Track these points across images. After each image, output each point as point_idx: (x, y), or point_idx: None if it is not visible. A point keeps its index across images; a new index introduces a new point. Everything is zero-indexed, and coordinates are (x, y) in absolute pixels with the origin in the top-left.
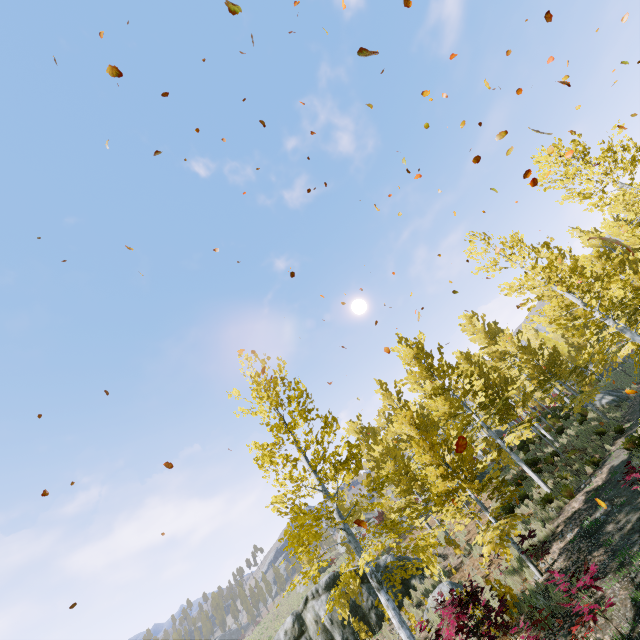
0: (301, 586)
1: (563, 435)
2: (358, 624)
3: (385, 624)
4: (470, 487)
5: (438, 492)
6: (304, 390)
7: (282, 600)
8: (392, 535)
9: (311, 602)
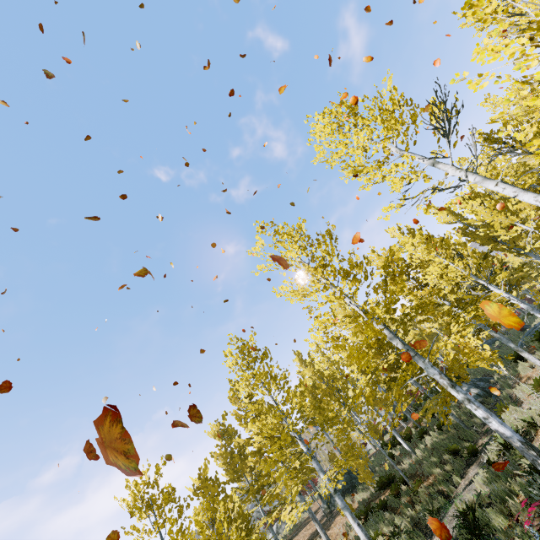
0: None
1: (420, 445)
2: None
3: None
4: None
5: None
6: None
7: None
8: None
9: None
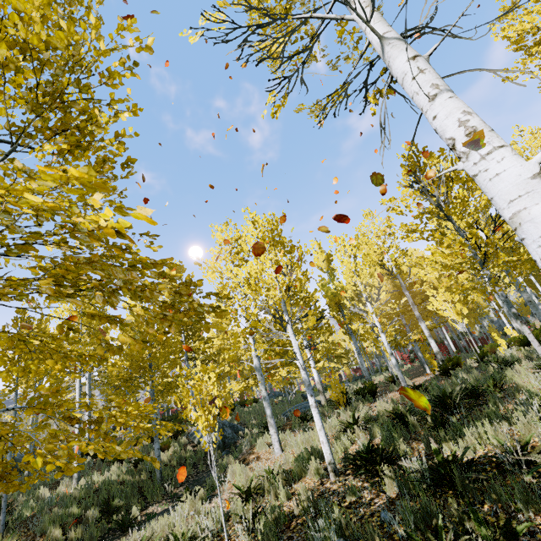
0: None
1: (94, 475)
2: None
3: None
4: None
5: None
6: None
7: None
8: None
9: None
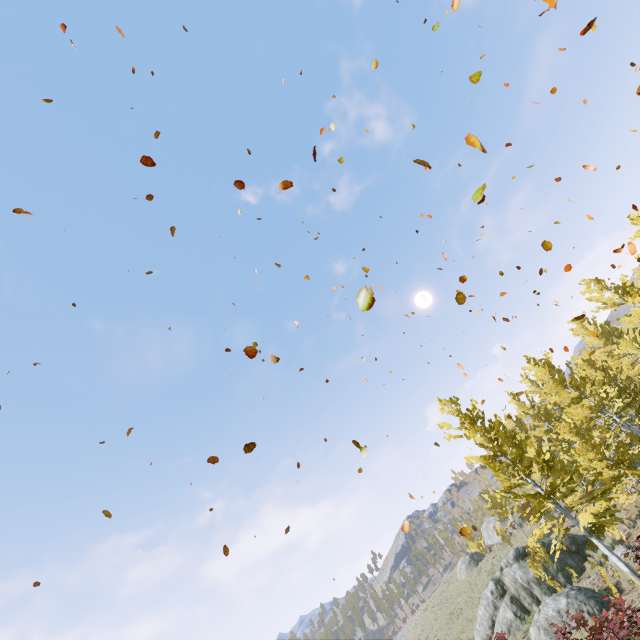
0: (462, 573)
1: None
2: (552, 581)
3: (574, 581)
4: (631, 473)
5: (605, 478)
6: (500, 420)
7: (443, 588)
8: (599, 501)
9: (505, 569)
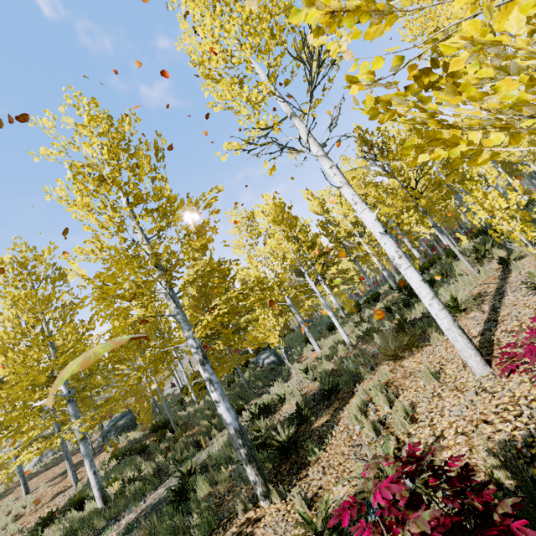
0: None
1: (207, 397)
2: None
3: None
4: None
5: None
6: None
7: None
8: None
9: None
